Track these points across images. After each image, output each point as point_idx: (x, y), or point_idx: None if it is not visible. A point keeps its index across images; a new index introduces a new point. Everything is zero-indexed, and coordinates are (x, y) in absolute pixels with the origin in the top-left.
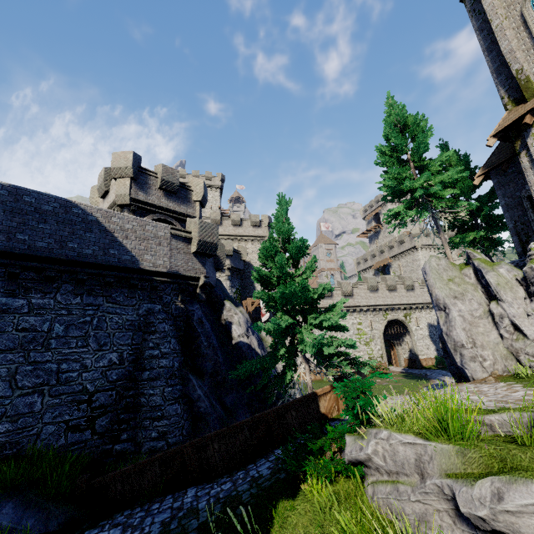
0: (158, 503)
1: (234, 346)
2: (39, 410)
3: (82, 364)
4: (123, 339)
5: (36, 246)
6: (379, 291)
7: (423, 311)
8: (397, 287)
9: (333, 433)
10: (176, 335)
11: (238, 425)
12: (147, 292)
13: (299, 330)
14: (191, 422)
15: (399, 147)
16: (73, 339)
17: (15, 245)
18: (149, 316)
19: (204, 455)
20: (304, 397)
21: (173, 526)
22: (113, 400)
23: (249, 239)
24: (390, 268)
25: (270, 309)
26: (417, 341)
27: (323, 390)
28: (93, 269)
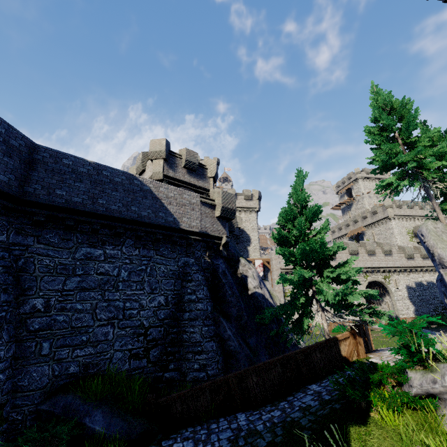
0: (215, 424)
1: (251, 296)
2: (111, 339)
3: (140, 303)
4: (168, 285)
5: (110, 209)
6: (359, 255)
7: (401, 274)
8: (376, 252)
9: (389, 368)
10: (206, 284)
11: (272, 361)
12: (183, 248)
13: (316, 282)
14: (223, 358)
15: (388, 127)
16: (133, 283)
17: (97, 208)
18: (186, 267)
19: (244, 385)
20: (326, 341)
21: (240, 443)
22: (161, 335)
23: (242, 210)
24: (363, 236)
25: (289, 263)
26: (397, 301)
27: (343, 336)
28: (147, 227)
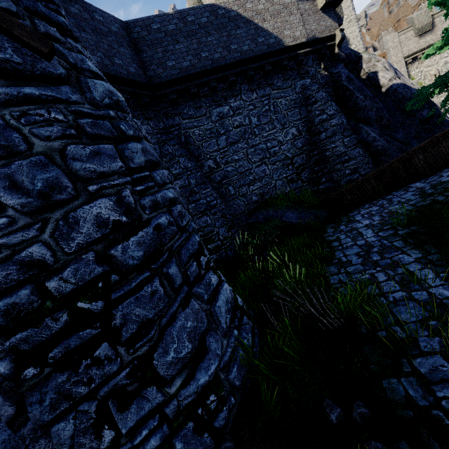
0: (389, 196)
1: (386, 93)
2: (269, 174)
3: (277, 141)
4: (294, 116)
5: (215, 59)
6: None
7: None
8: None
9: None
10: (332, 100)
11: (440, 135)
12: (295, 71)
13: None
14: (371, 160)
15: None
16: (265, 125)
17: (204, 64)
18: (305, 91)
19: (410, 165)
20: None
21: (429, 191)
22: (305, 161)
23: None
24: None
25: None
26: None
27: None
28: (254, 63)
